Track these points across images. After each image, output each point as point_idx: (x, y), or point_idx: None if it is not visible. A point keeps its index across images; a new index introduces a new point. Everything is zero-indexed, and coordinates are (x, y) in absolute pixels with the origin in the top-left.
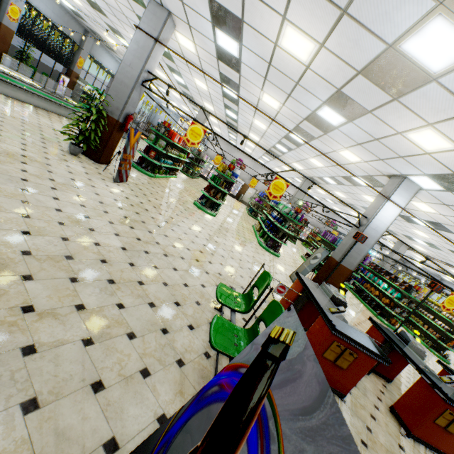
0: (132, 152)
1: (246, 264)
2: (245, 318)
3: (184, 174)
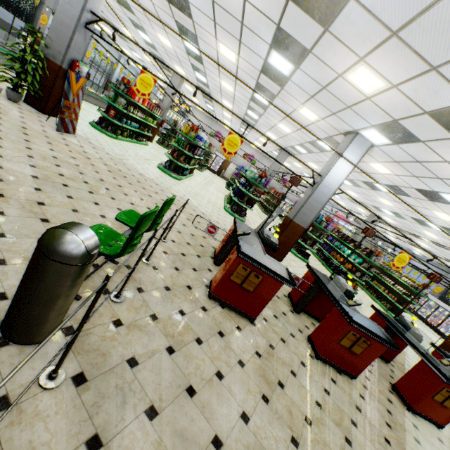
0: (77, 101)
1: (196, 219)
2: (167, 251)
3: (159, 145)
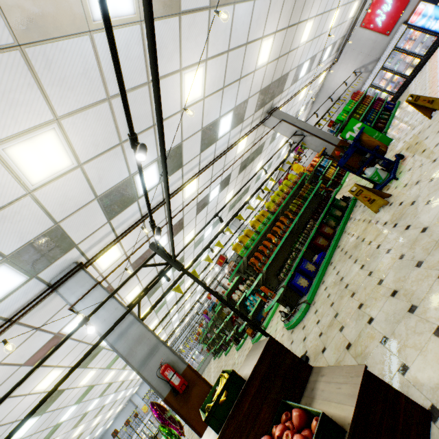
0: None
1: None
2: None
3: None
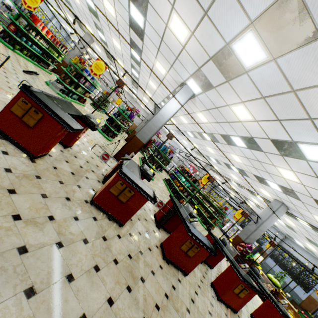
0: None
1: None
2: None
3: None
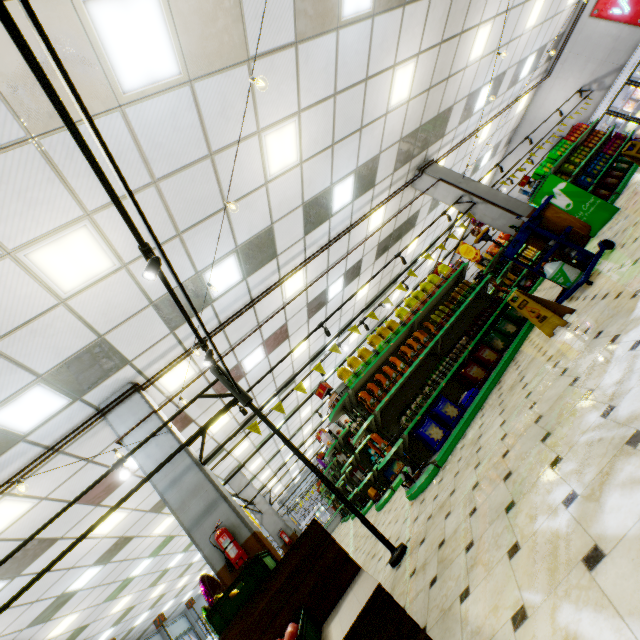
0: None
1: None
2: None
3: None
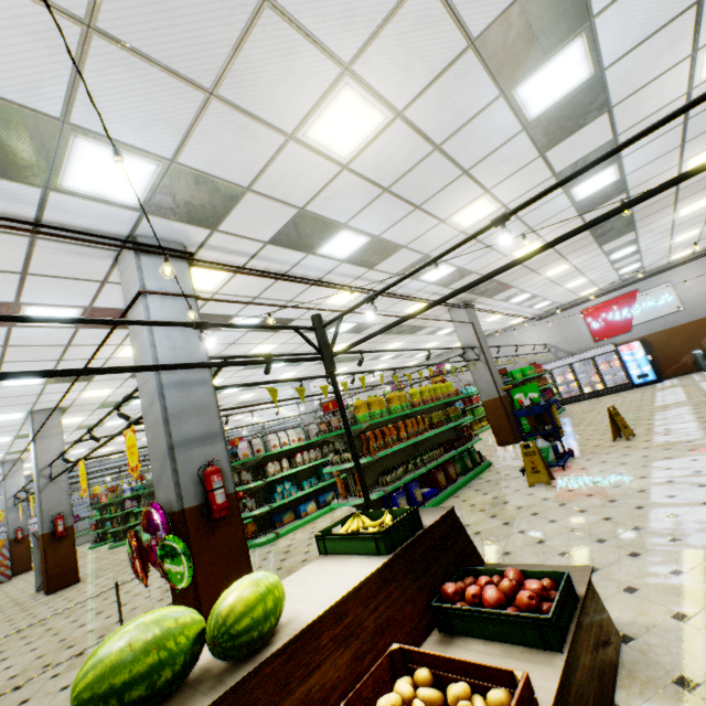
0: (3, 557)
1: None
2: None
3: None
